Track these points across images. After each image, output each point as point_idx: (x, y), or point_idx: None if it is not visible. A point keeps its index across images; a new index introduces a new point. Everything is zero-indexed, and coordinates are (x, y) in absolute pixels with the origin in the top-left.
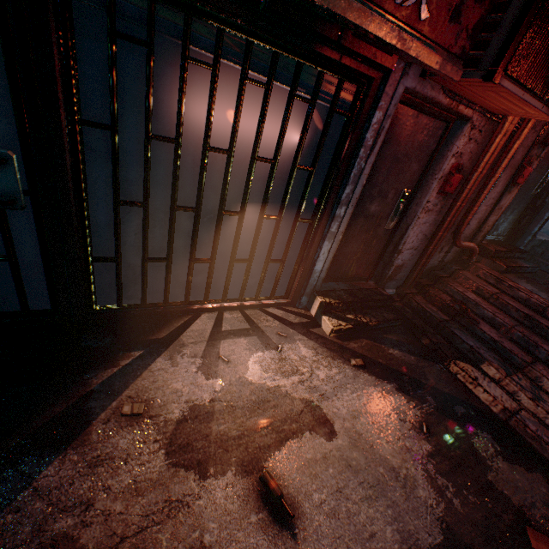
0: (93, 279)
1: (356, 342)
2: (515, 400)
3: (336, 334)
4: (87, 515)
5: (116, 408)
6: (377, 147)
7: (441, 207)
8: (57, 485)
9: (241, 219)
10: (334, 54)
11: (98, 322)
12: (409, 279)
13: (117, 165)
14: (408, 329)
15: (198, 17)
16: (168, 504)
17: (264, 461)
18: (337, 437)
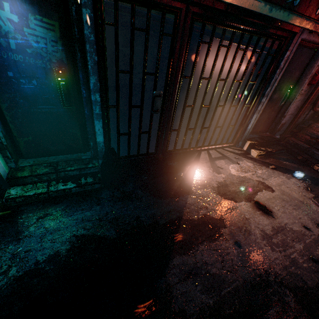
0: (170, 139)
1: (268, 160)
2: None
3: (258, 157)
4: (207, 210)
5: (195, 183)
6: (284, 68)
7: (307, 92)
8: (193, 203)
9: (223, 108)
10: (274, 31)
11: (167, 156)
12: (287, 130)
13: (189, 91)
14: (289, 153)
15: (228, 29)
16: (229, 208)
17: (253, 198)
18: (275, 191)
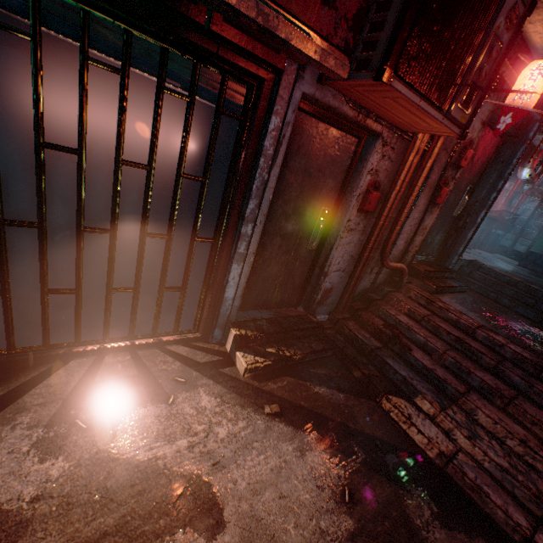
0: None
1: (276, 382)
2: (452, 439)
3: (253, 373)
4: None
5: None
6: (281, 158)
7: (364, 226)
8: None
9: (113, 237)
10: (209, 43)
11: None
12: (341, 303)
13: None
14: (340, 360)
15: None
16: None
17: None
18: (225, 530)
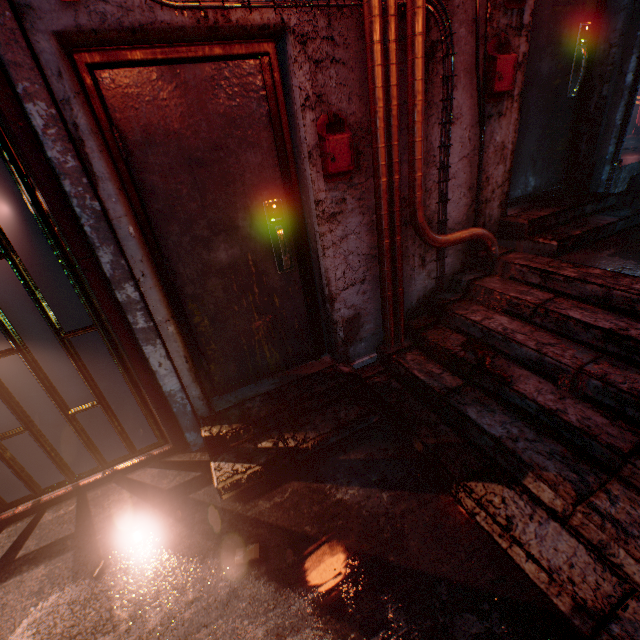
0: None
1: (272, 496)
2: (612, 565)
3: (236, 490)
4: None
5: None
6: (100, 164)
7: (358, 198)
8: None
9: None
10: None
11: None
12: (385, 329)
13: None
14: (396, 425)
15: None
16: None
17: None
18: None
